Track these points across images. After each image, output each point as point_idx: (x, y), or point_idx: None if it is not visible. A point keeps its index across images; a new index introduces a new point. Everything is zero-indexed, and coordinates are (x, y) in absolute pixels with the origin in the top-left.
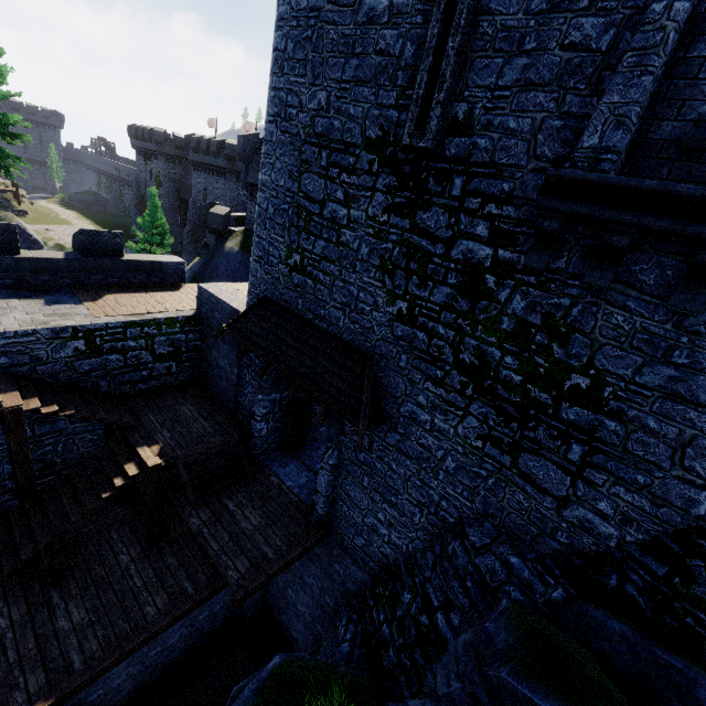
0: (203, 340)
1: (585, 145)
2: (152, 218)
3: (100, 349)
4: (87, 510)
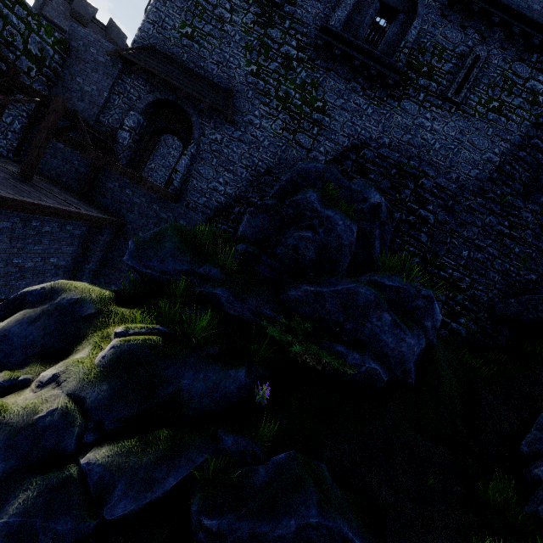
0: (65, 68)
1: (330, 24)
2: None
3: None
4: None
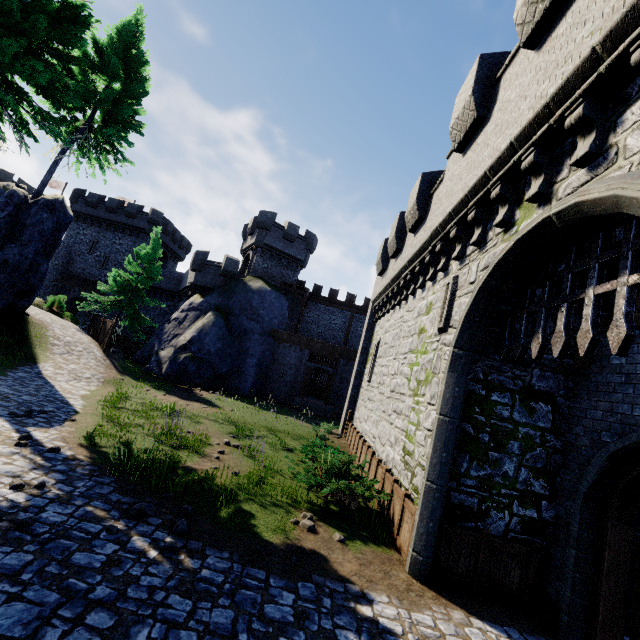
0: None
1: None
2: (153, 251)
3: None
4: None
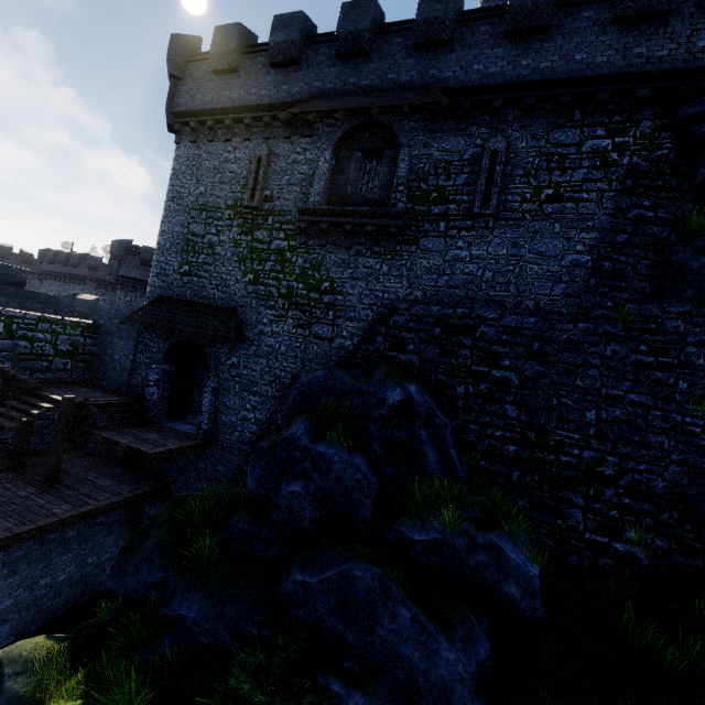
0: (98, 345)
1: (310, 201)
2: None
3: (15, 334)
4: (6, 430)
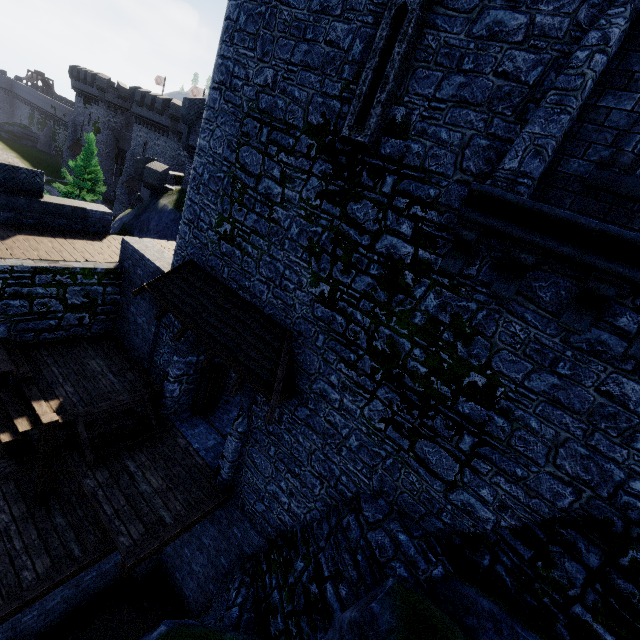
0: (122, 294)
1: (506, 166)
2: (84, 163)
3: (2, 292)
4: None
